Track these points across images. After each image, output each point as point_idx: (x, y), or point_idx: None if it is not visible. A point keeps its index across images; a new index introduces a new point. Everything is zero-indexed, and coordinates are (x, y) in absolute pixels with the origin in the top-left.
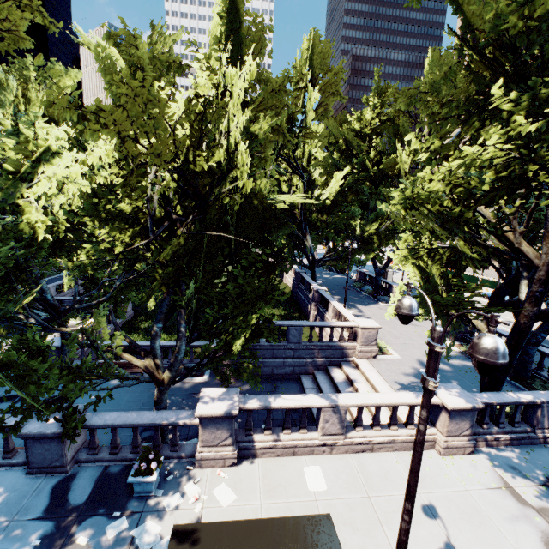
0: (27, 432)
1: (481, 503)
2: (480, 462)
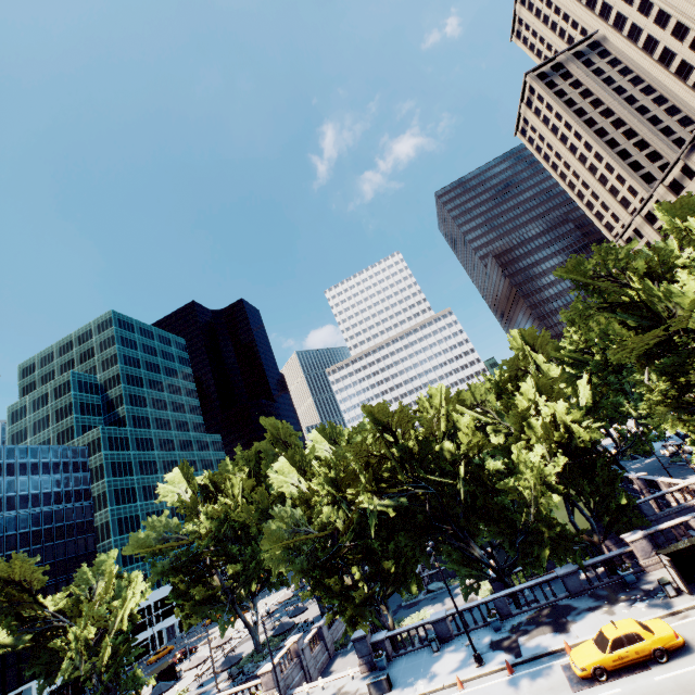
0: (562, 573)
1: None
2: None
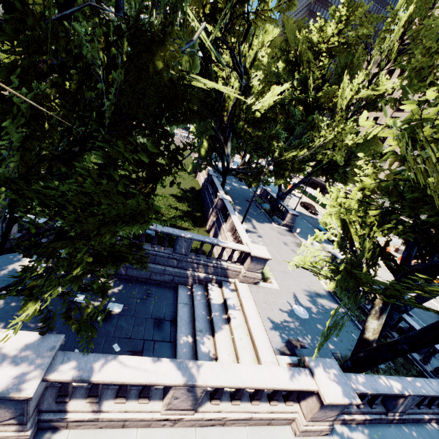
0: None
1: None
2: None
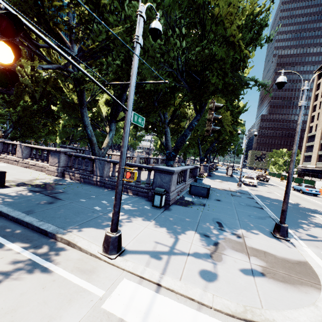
0: None
1: (20, 176)
2: (53, 177)
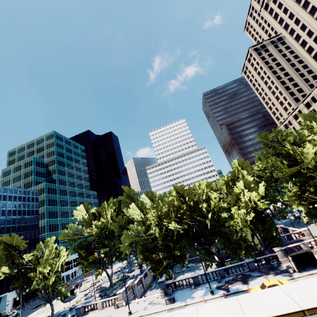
0: (247, 261)
1: None
2: None
